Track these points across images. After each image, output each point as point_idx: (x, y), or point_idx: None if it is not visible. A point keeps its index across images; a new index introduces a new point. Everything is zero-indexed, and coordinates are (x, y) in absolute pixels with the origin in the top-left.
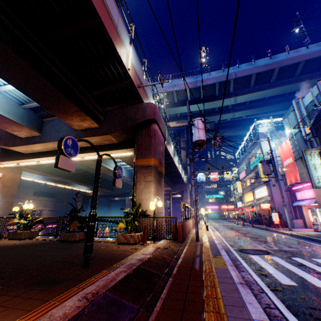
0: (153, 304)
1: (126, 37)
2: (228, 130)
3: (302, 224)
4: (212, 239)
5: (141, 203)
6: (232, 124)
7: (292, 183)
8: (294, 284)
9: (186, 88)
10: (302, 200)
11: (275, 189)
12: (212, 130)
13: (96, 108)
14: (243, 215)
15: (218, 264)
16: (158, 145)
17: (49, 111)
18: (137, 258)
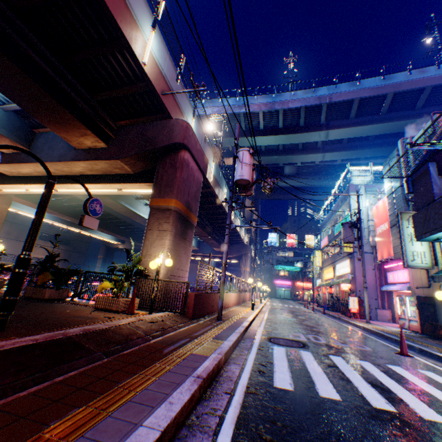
0: (27, 387)
1: (146, 16)
2: (316, 177)
3: (389, 317)
4: (243, 320)
5: (149, 259)
6: (322, 170)
7: (383, 259)
8: (288, 389)
9: (259, 111)
10: (394, 284)
11: (360, 265)
12: (262, 168)
13: (105, 120)
14: (318, 297)
15: (203, 350)
16: (188, 182)
17: (33, 115)
18: (85, 328)
